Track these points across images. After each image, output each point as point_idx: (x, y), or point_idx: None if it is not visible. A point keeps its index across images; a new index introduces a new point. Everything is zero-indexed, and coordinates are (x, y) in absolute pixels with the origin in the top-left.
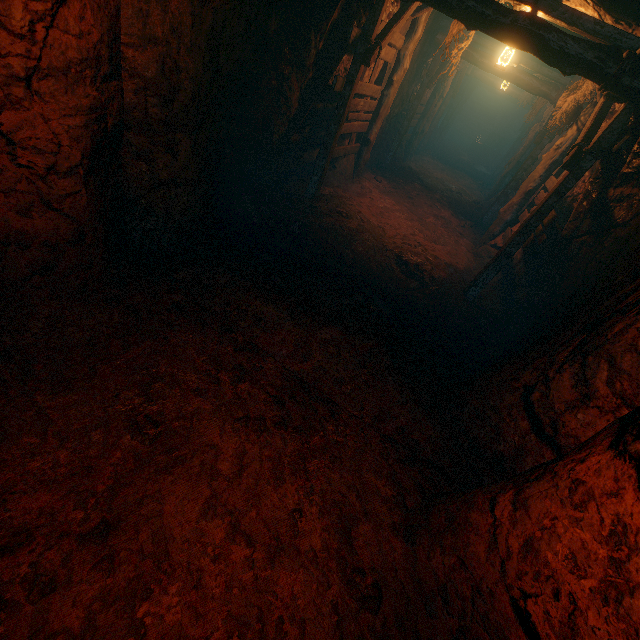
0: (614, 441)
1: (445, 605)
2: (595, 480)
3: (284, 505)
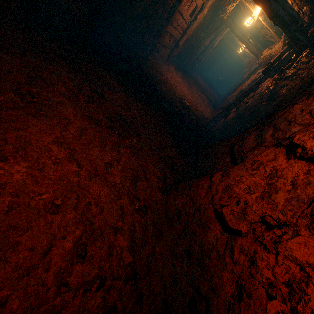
0: (275, 145)
1: (178, 220)
2: (264, 158)
3: (103, 160)
